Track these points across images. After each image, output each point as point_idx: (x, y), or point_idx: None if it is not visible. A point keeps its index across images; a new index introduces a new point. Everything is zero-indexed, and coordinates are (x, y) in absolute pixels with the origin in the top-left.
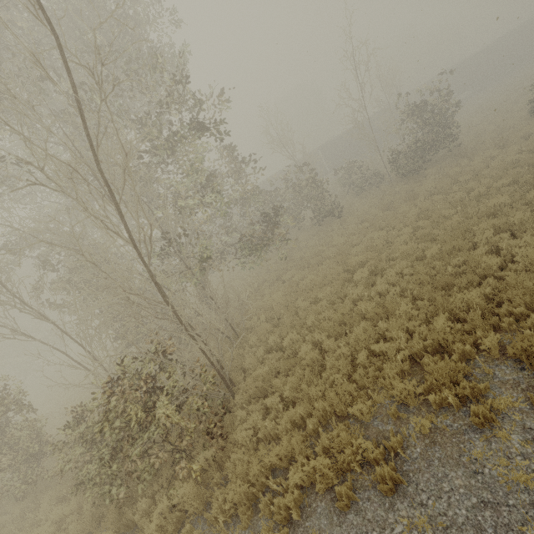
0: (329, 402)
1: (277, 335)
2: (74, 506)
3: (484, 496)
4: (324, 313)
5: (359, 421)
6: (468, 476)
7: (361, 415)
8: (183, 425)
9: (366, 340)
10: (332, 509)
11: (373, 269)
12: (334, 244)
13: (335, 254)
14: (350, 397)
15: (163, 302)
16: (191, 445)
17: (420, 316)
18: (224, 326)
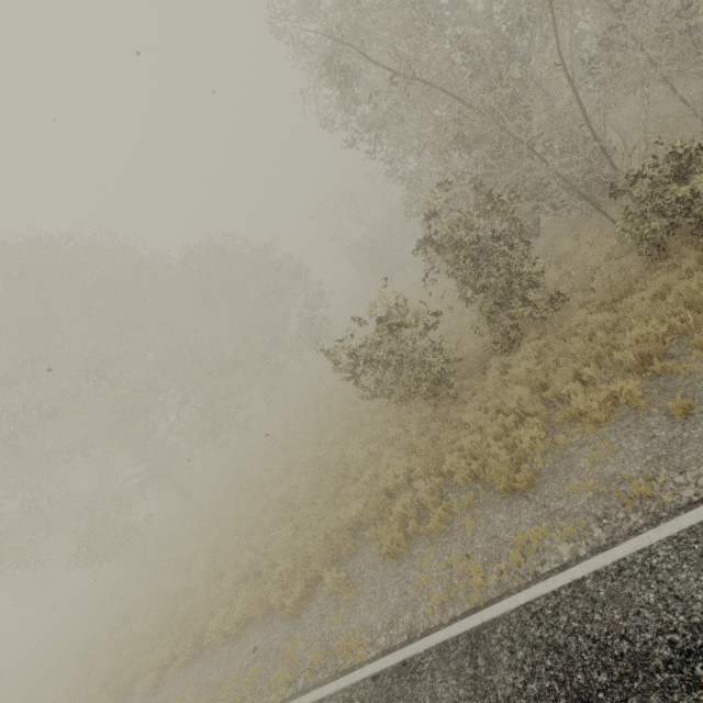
0: None
1: None
2: (694, 262)
3: None
4: None
5: None
6: None
7: None
8: None
9: None
10: None
11: None
12: None
13: None
14: None
15: None
16: None
17: None
18: None
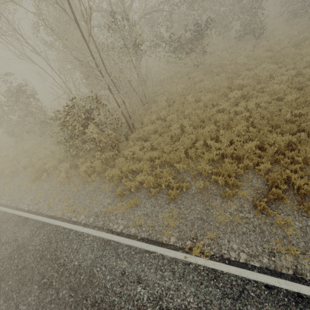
0: (169, 157)
1: (166, 112)
2: (58, 148)
3: (203, 217)
4: (196, 110)
5: (178, 170)
6: (203, 209)
7: (179, 168)
8: (99, 139)
9: (207, 136)
10: (147, 194)
11: (245, 93)
12: (237, 62)
13: (231, 72)
14: (179, 159)
15: (98, 70)
16: (104, 147)
17: (245, 136)
18: (141, 94)
